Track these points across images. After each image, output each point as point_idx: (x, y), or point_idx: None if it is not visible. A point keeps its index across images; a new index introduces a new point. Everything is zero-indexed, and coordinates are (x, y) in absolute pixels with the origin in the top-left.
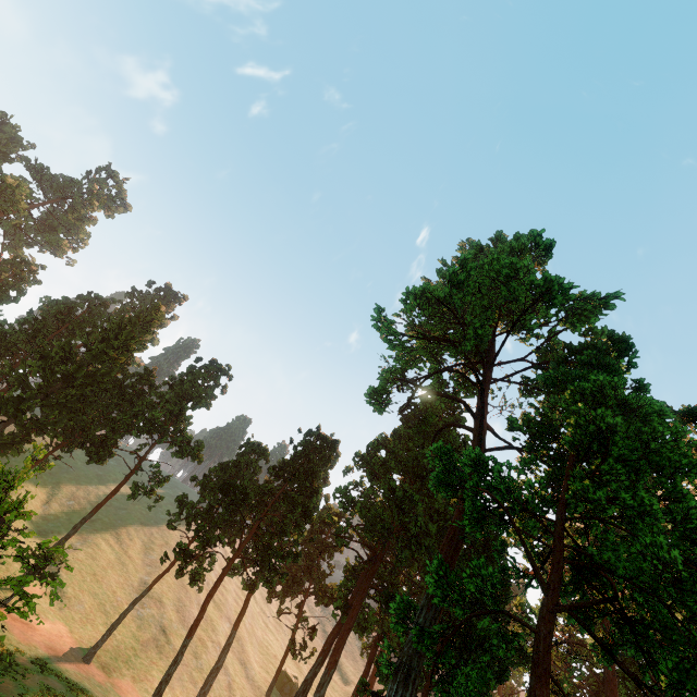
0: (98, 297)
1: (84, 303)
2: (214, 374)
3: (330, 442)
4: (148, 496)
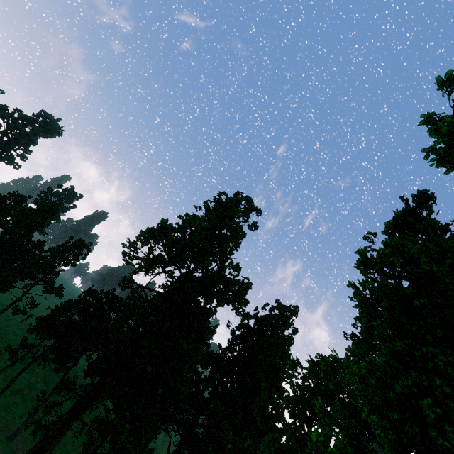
0: (19, 195)
1: (12, 197)
2: (81, 246)
3: (116, 299)
4: (23, 314)
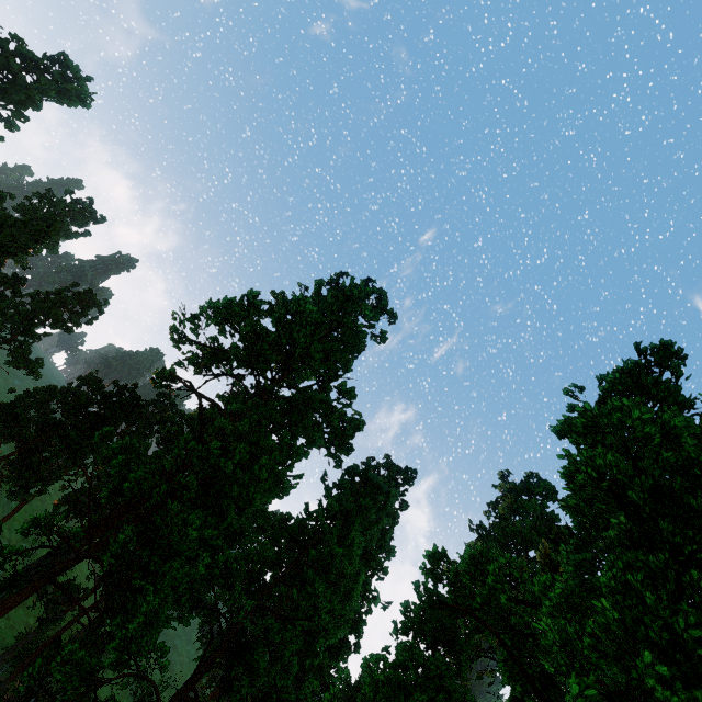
0: None
1: None
2: (89, 303)
3: (137, 401)
4: None
